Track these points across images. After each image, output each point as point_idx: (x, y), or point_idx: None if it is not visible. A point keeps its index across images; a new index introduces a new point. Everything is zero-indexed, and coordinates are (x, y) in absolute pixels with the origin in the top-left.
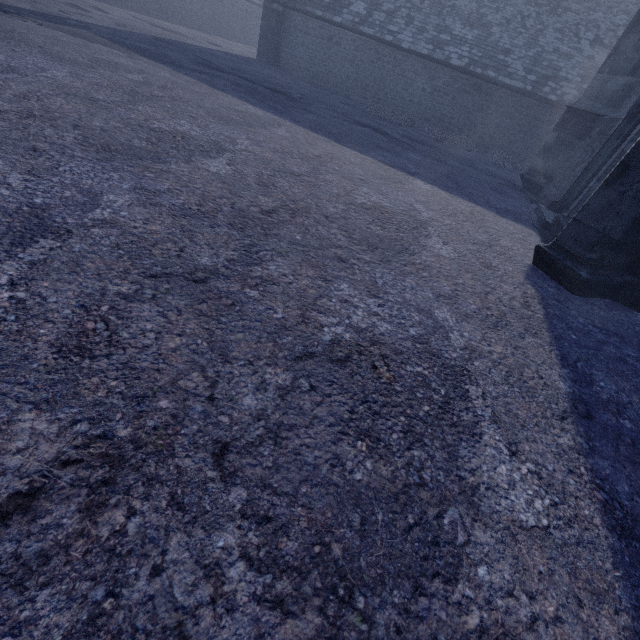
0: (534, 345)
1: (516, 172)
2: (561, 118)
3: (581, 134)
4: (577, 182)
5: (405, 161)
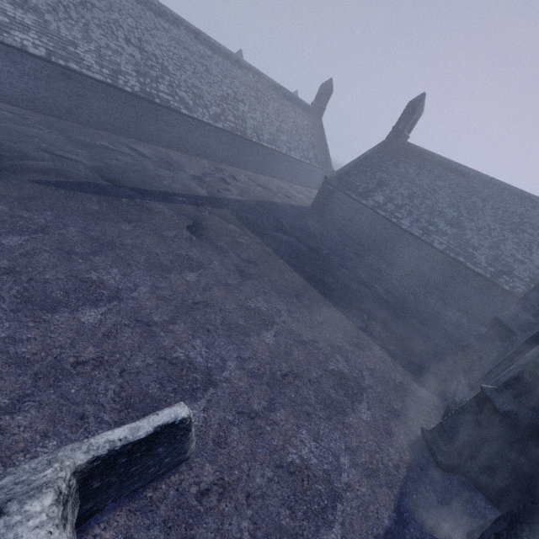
0: (385, 493)
1: (471, 331)
2: (491, 321)
3: (501, 338)
4: (485, 376)
5: (375, 324)
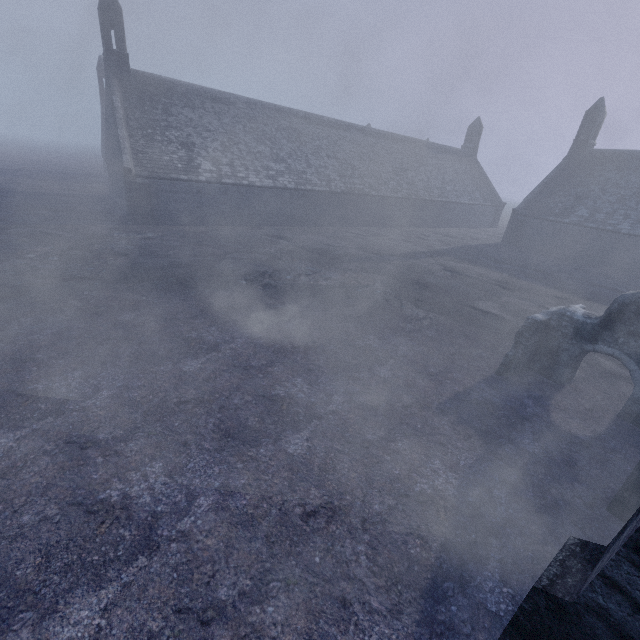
0: None
1: None
2: None
3: None
4: None
5: None
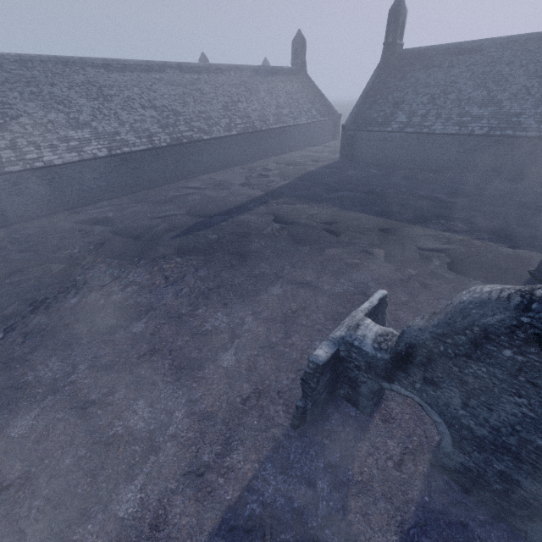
0: None
1: None
2: None
3: None
4: None
5: (454, 223)
